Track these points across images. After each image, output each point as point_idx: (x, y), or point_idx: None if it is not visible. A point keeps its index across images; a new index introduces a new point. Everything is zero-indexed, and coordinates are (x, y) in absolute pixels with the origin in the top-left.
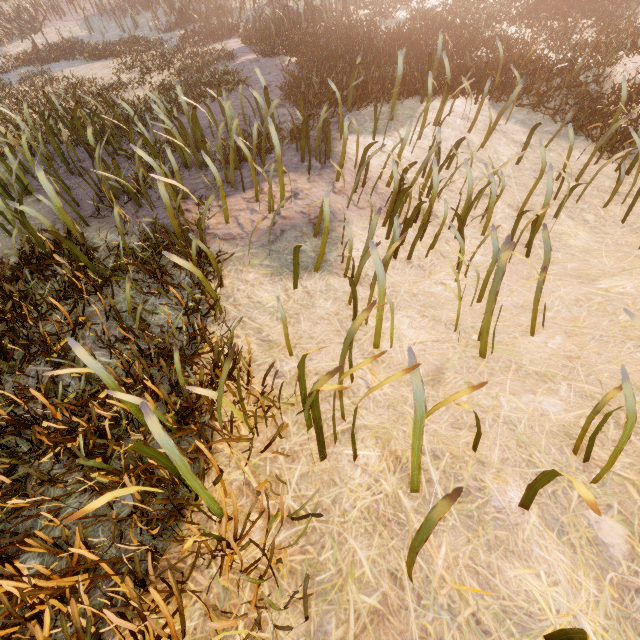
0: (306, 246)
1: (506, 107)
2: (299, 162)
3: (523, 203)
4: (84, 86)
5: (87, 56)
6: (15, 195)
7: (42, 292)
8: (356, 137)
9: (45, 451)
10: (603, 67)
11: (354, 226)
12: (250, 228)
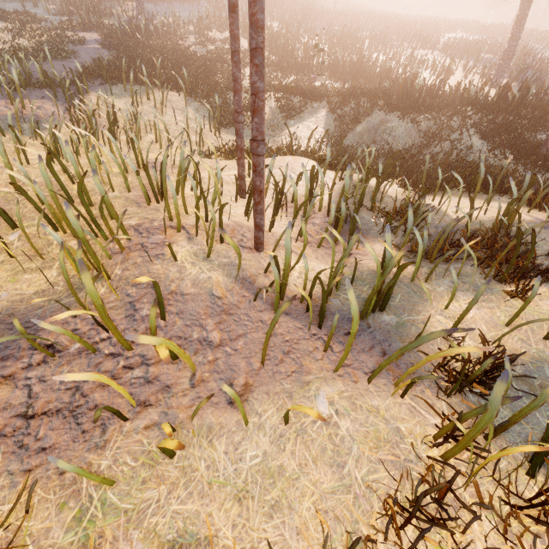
0: (26, 126)
1: (167, 95)
2: (55, 97)
3: (155, 136)
4: None
5: None
6: None
7: None
8: (99, 95)
9: None
10: (245, 94)
11: (63, 127)
12: None
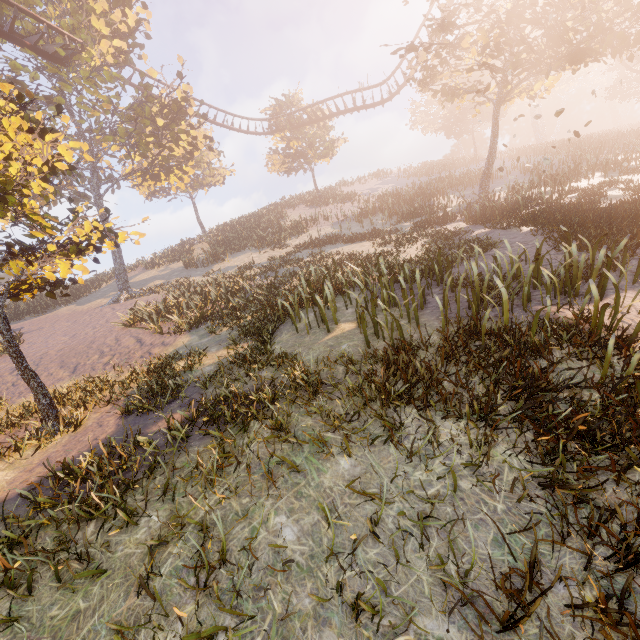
0: None
1: None
2: (628, 284)
3: None
4: (359, 255)
5: (346, 241)
6: (381, 308)
7: (485, 354)
8: None
9: (595, 450)
10: None
11: None
12: (634, 323)
